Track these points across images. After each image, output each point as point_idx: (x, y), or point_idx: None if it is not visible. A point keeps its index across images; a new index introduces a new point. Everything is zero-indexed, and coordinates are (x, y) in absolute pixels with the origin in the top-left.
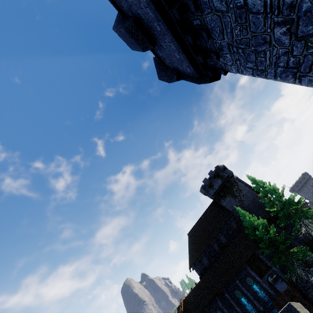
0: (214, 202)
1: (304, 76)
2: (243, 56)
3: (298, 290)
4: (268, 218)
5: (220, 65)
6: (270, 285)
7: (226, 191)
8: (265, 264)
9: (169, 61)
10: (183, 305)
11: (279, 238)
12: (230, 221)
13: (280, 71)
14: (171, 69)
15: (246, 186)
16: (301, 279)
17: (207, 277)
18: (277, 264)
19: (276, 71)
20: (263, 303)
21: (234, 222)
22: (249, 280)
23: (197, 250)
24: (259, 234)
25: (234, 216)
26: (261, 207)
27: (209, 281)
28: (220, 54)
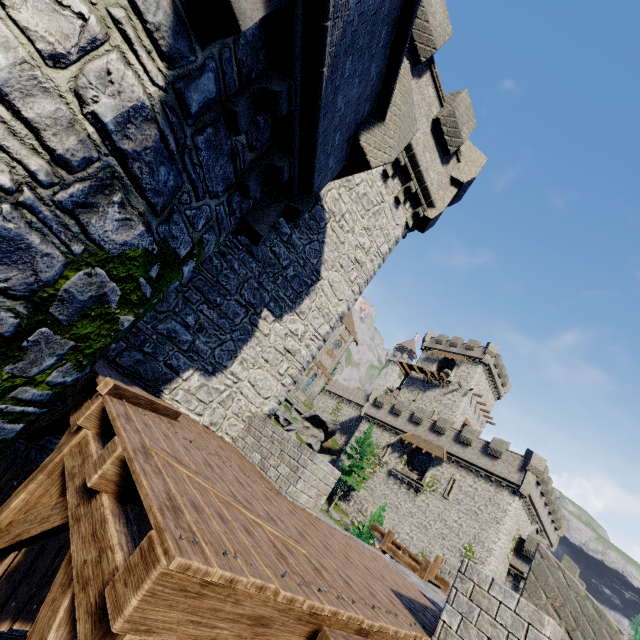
0: None
1: None
2: None
3: None
4: None
5: None
6: None
7: None
8: None
9: None
10: None
11: None
12: None
13: None
14: None
15: None
16: None
17: None
18: None
19: None
20: None
21: None
22: None
23: None
24: None
25: None
26: None
27: None
28: None
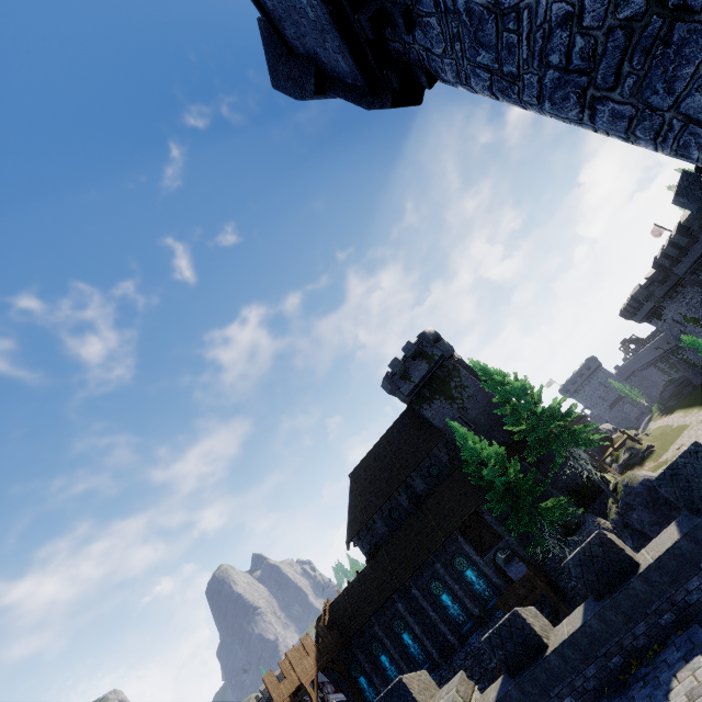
0: (410, 410)
1: (604, 99)
2: (469, 26)
3: (545, 576)
4: (510, 445)
5: (417, 54)
6: (498, 569)
7: (435, 389)
8: (493, 532)
9: (294, 29)
10: (329, 614)
11: (525, 483)
12: (437, 449)
13: (551, 80)
14: (303, 57)
15: (477, 379)
16: (554, 555)
17: (381, 558)
18: (513, 532)
19: (543, 80)
20: (480, 602)
21: (444, 452)
22: (460, 563)
23: (366, 507)
24: (489, 474)
25: (445, 439)
26: (501, 421)
27: (384, 567)
28: (416, 16)
